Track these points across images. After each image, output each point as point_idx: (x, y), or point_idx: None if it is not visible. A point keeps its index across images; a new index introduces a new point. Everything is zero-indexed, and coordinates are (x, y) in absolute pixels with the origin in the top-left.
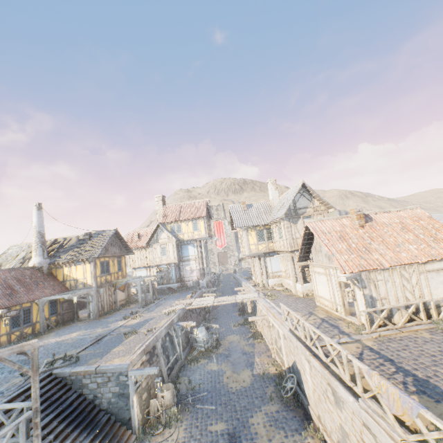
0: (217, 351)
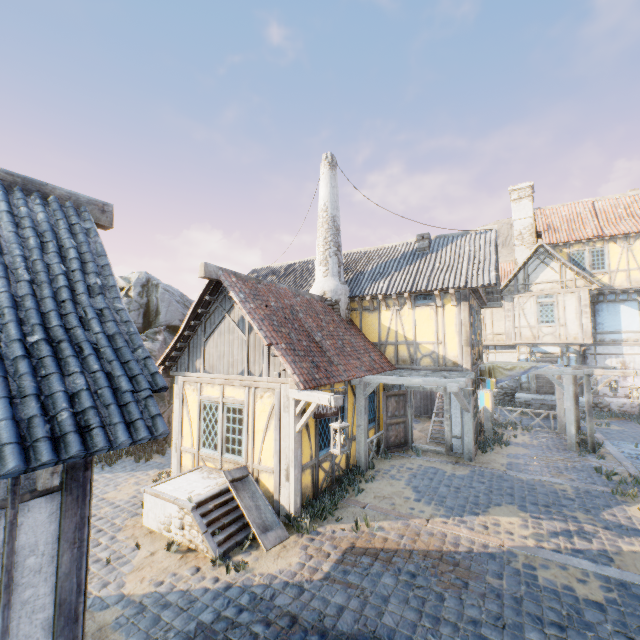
0: None
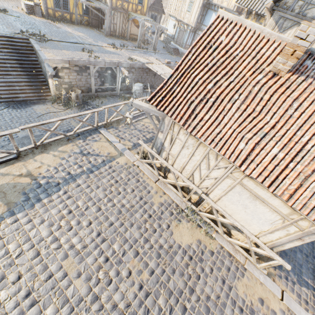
0: None
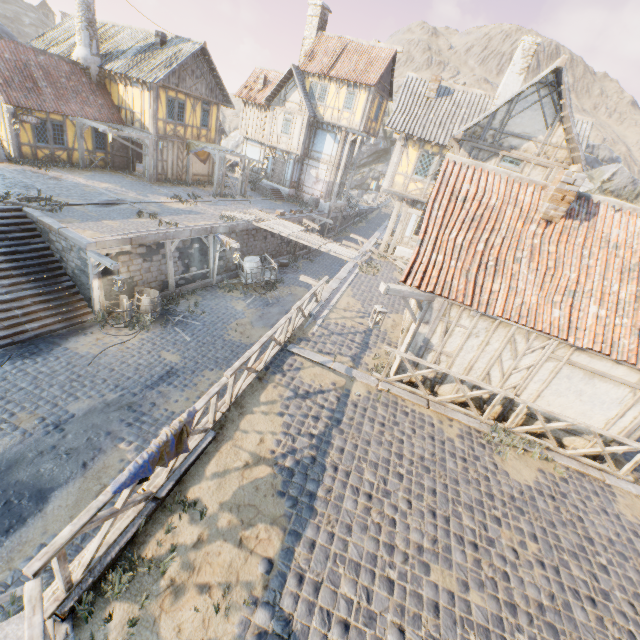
0: (263, 294)
